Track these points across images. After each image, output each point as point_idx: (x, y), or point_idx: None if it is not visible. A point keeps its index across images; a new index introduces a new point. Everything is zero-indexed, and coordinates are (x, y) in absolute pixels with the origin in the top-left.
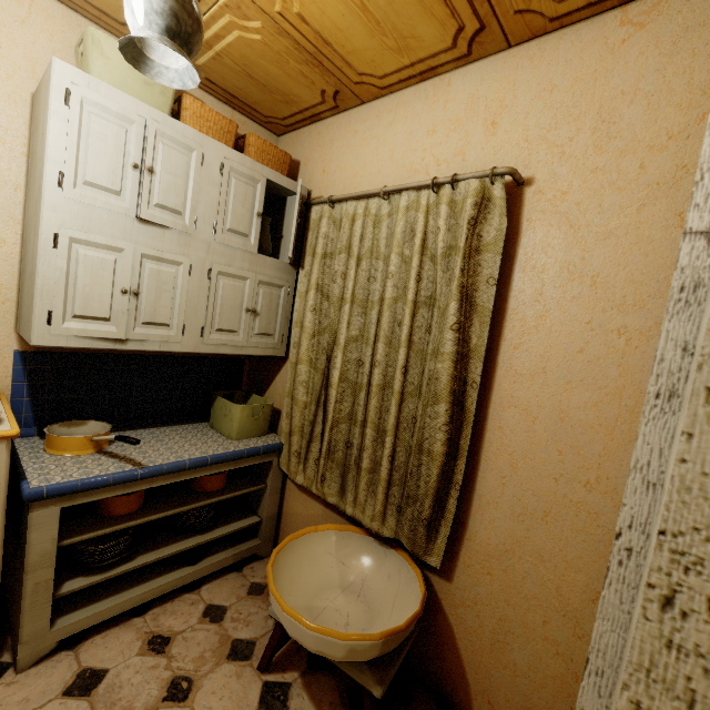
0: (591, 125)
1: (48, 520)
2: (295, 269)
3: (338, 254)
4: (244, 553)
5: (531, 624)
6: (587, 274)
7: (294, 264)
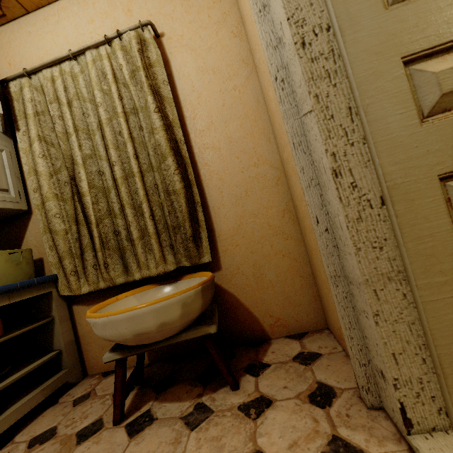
0: (180, 3)
1: None
2: (10, 138)
3: (50, 104)
4: (53, 385)
5: (267, 252)
6: (209, 69)
7: (8, 134)
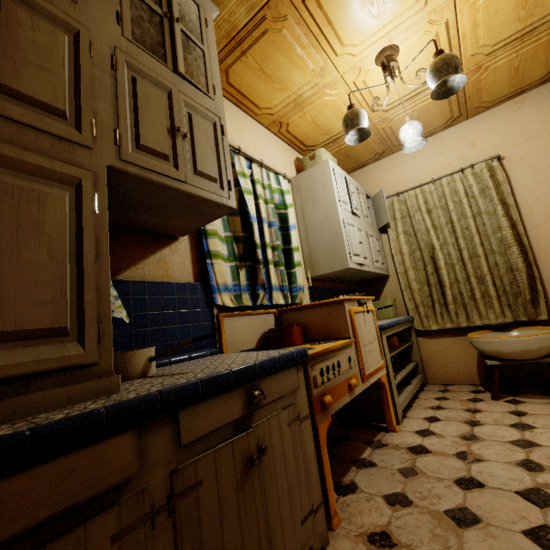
0: (520, 134)
1: (385, 342)
2: (379, 231)
3: (416, 212)
4: (421, 379)
5: None
6: (548, 180)
7: (378, 229)
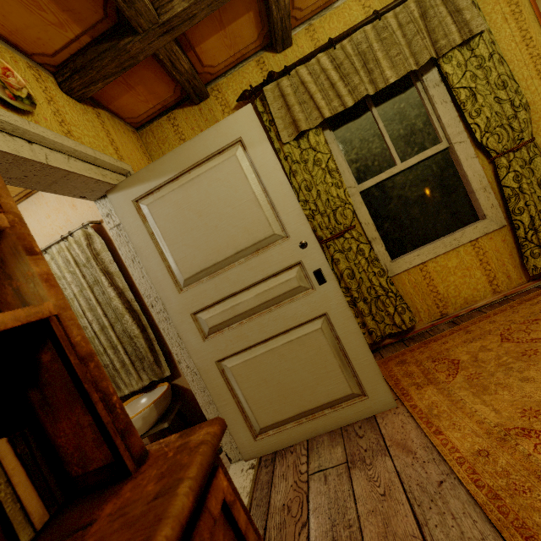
0: None
1: None
2: None
3: None
4: None
5: None
6: None
7: None
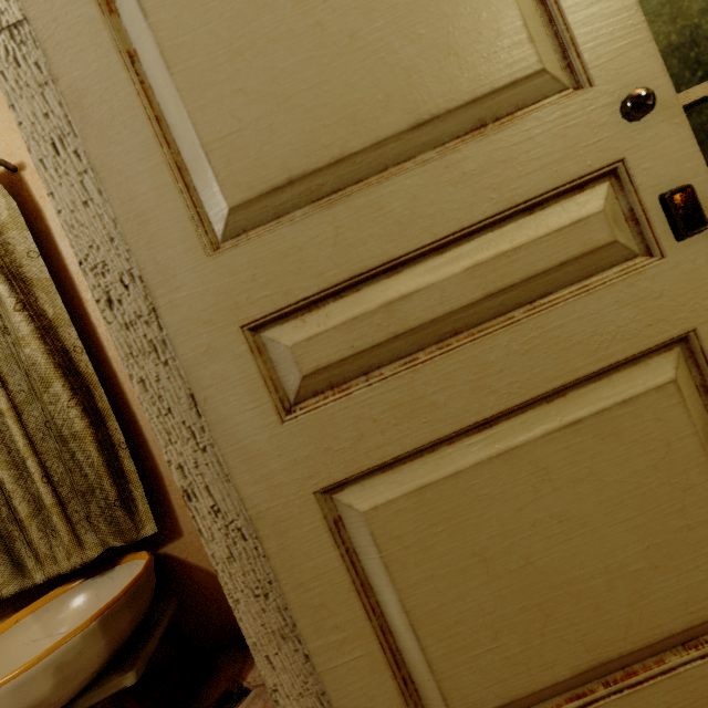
0: None
1: None
2: None
3: None
4: None
5: None
6: None
7: None
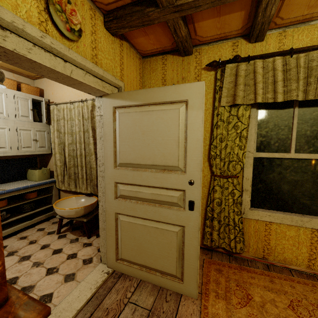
0: None
1: None
2: (49, 125)
3: (61, 120)
4: (49, 215)
5: None
6: None
7: (48, 123)
